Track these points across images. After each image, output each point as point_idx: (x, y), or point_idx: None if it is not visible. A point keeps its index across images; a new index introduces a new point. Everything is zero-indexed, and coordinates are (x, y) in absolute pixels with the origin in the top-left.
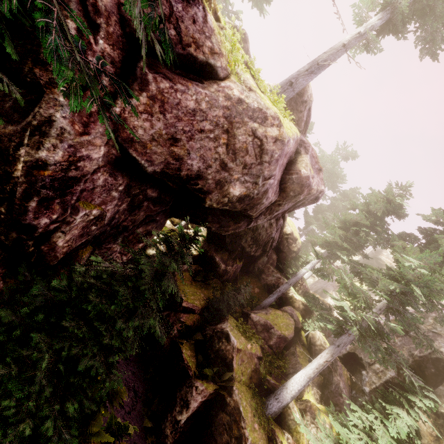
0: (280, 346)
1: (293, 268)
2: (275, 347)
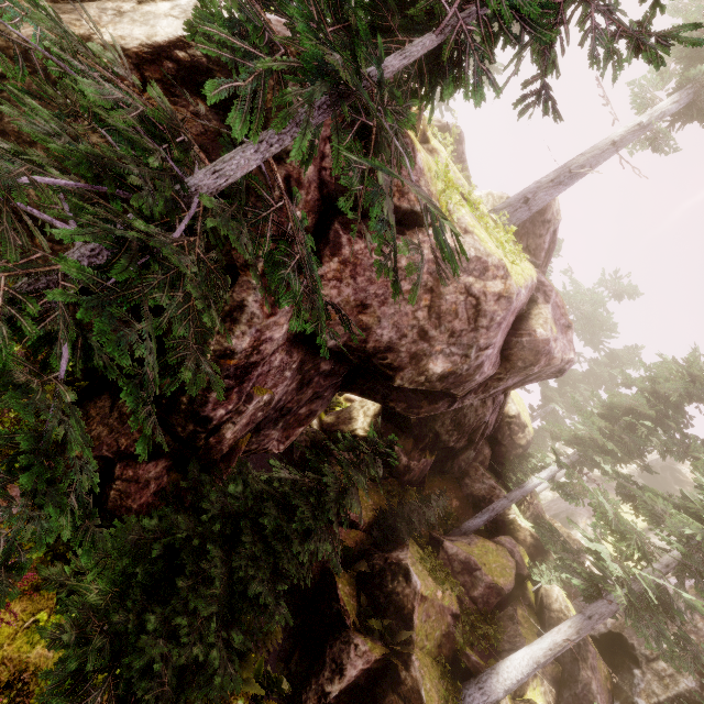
0: (490, 602)
1: (518, 473)
2: (482, 601)
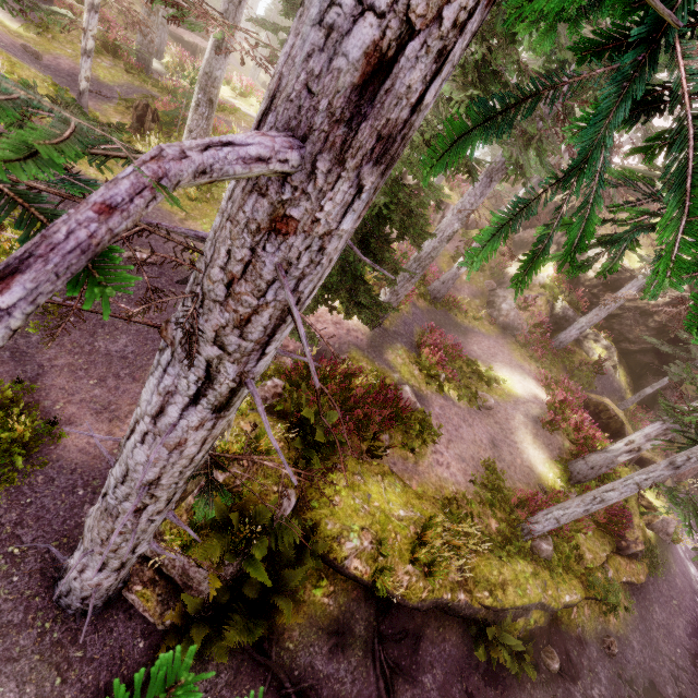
0: None
1: None
2: None
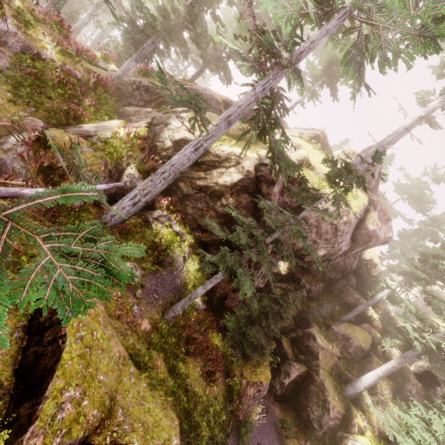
0: (358, 354)
1: (372, 291)
2: (353, 354)
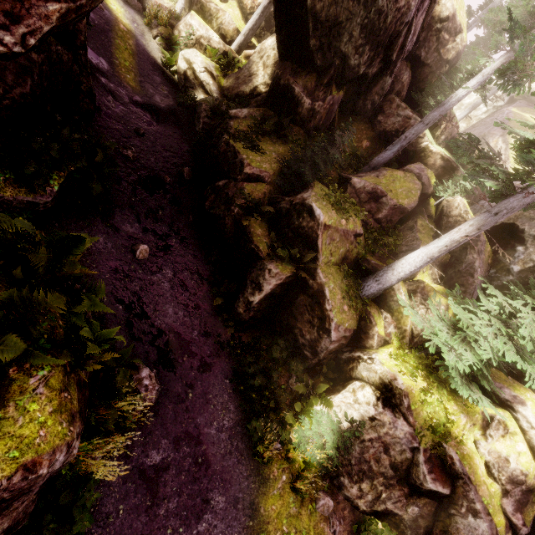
0: (393, 220)
1: (439, 95)
2: (385, 221)
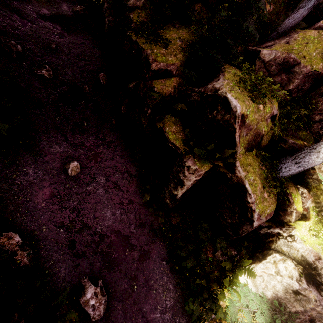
0: (304, 88)
1: None
2: (296, 91)
